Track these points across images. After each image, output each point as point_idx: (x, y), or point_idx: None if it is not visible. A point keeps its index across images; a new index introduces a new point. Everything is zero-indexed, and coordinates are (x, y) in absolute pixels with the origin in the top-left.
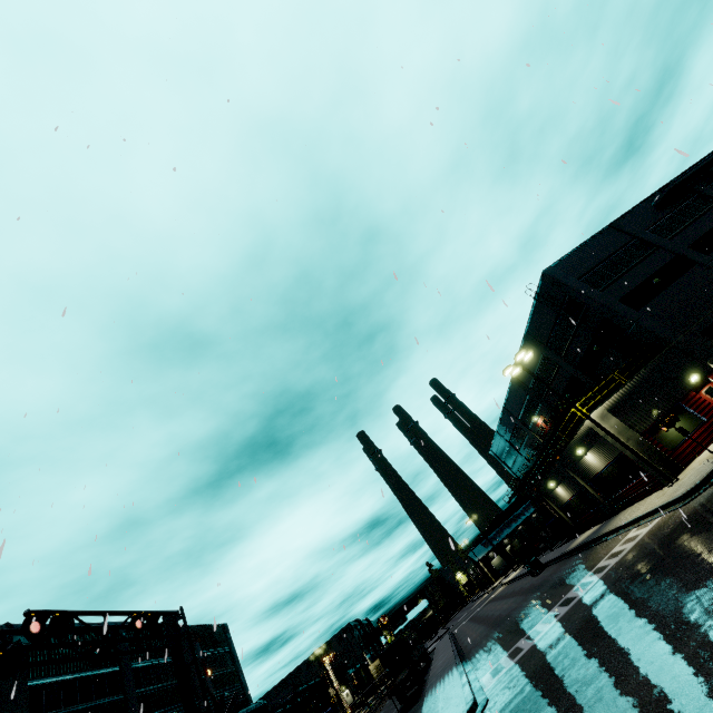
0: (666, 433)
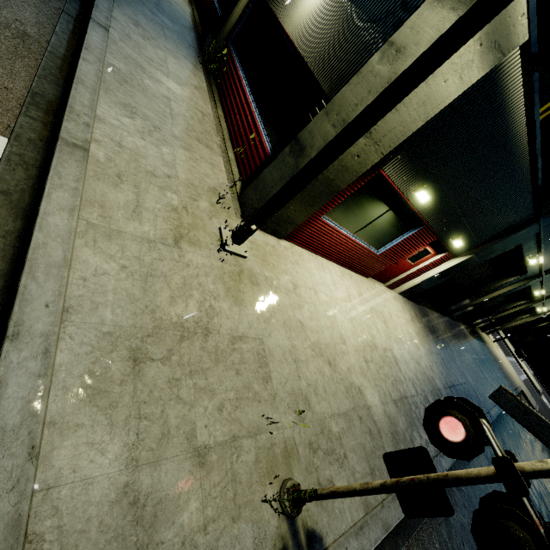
0: (365, 208)
